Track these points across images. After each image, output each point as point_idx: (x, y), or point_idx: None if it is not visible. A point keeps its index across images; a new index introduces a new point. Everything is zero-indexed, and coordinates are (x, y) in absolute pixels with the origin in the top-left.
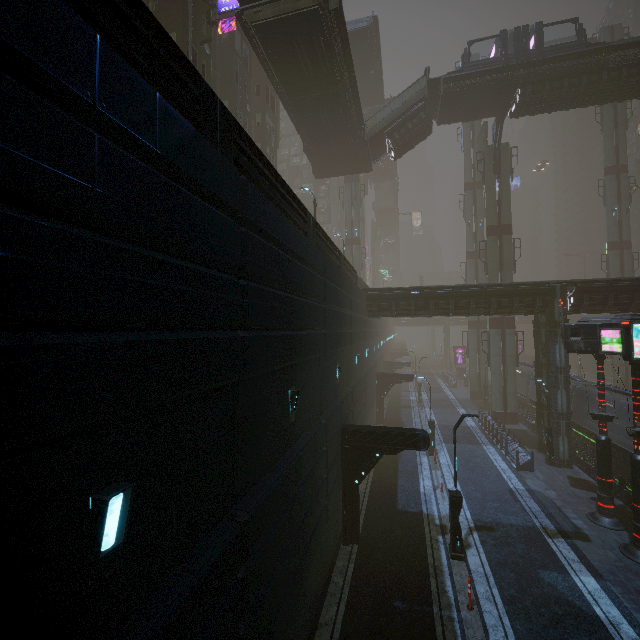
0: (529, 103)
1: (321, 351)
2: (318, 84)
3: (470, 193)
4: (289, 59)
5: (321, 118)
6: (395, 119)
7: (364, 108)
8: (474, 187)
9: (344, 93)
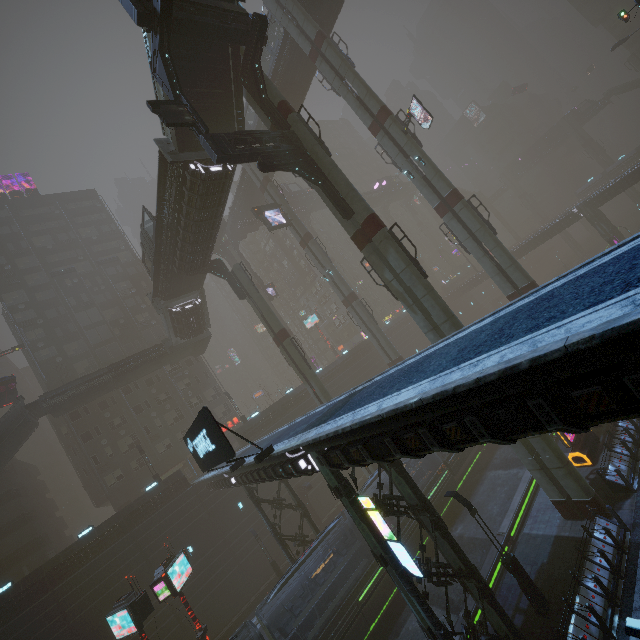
0: (189, 269)
1: (64, 639)
2: (106, 387)
3: (307, 250)
4: (83, 401)
5: (139, 373)
6: (170, 326)
7: (228, 230)
8: (304, 244)
9: (118, 376)
